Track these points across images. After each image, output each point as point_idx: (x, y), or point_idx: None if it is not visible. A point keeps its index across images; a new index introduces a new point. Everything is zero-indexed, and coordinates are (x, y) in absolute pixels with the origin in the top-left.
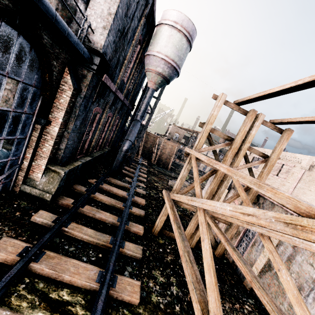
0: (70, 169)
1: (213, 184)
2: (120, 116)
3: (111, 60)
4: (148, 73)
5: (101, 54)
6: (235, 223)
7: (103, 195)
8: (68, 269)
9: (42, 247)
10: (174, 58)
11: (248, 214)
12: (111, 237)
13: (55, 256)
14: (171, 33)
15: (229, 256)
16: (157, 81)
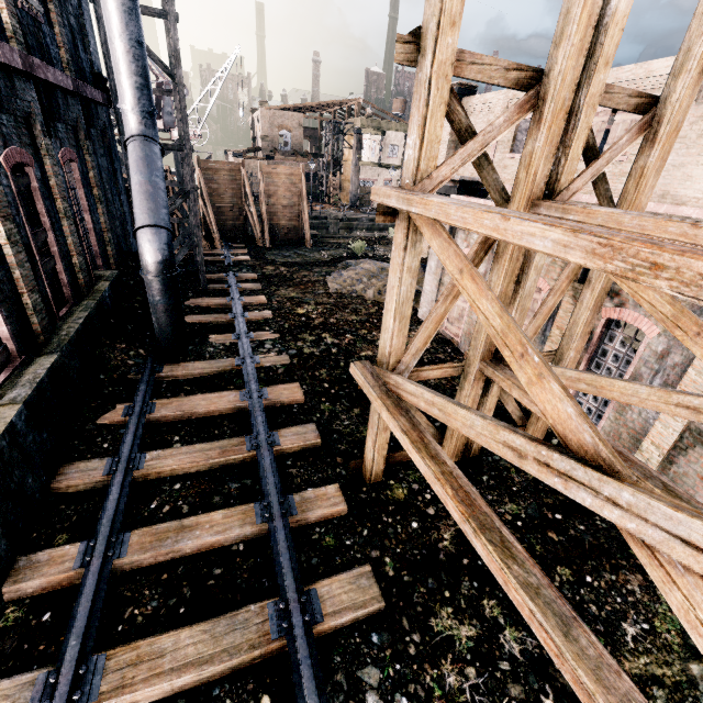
0: None
1: (502, 281)
2: (73, 144)
3: None
4: None
5: None
6: (648, 407)
7: (172, 448)
8: None
9: None
10: None
11: None
12: (270, 608)
13: None
14: None
15: None
16: None
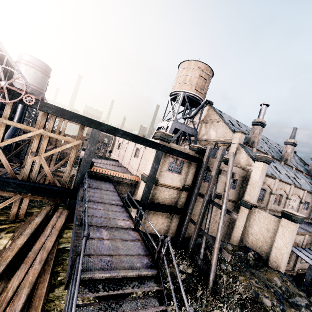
0: None
1: None
2: None
3: None
4: None
5: None
6: None
7: None
8: None
9: None
10: (34, 84)
11: None
12: None
13: None
14: (26, 68)
15: None
16: None
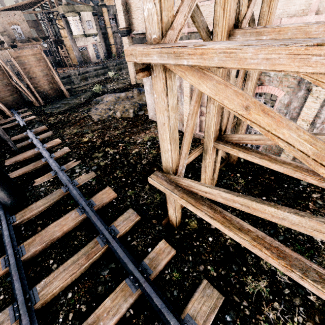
0: None
1: None
2: None
3: None
4: None
5: None
6: None
7: (52, 273)
8: None
9: None
10: None
11: None
12: None
13: None
14: None
15: None
16: None
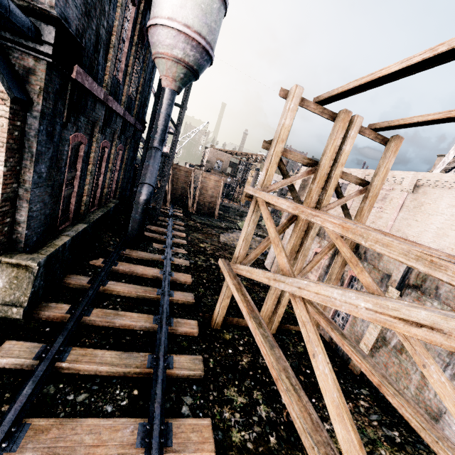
0: (48, 254)
1: (295, 238)
2: (124, 144)
3: (83, 36)
4: (159, 61)
5: (55, 18)
6: None
7: (121, 283)
8: (81, 443)
9: (21, 416)
10: (201, 30)
11: (419, 323)
12: (149, 356)
13: (51, 424)
14: None
15: (323, 331)
16: (177, 75)
